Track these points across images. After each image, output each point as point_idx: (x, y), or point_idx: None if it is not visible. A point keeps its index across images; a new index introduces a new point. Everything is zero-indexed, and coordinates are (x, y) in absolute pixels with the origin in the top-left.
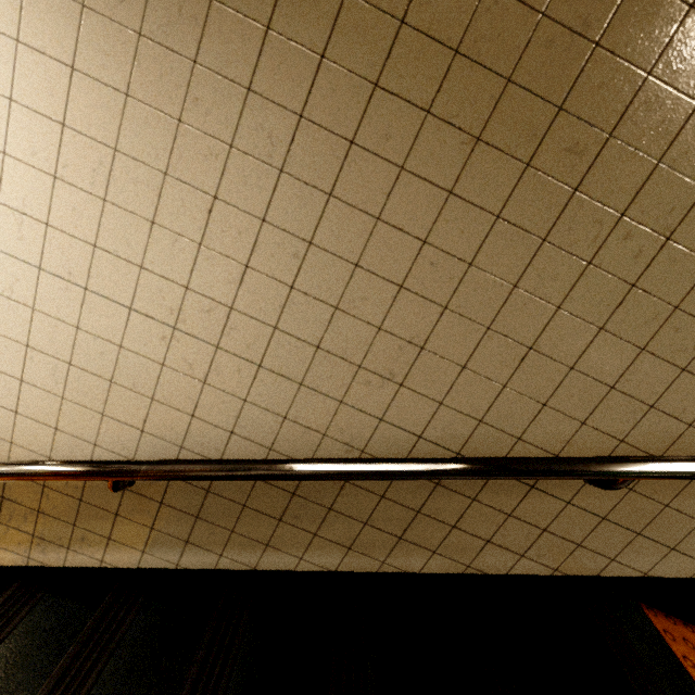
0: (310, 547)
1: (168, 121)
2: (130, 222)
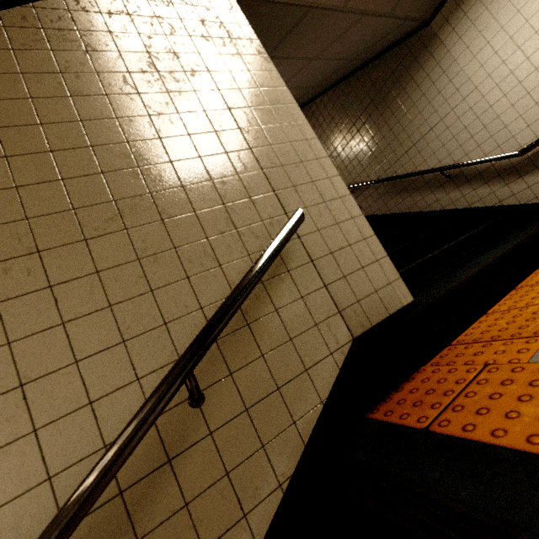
0: None
1: None
2: None
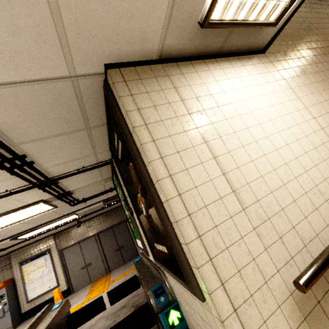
0: None
1: (310, 74)
2: (323, 92)
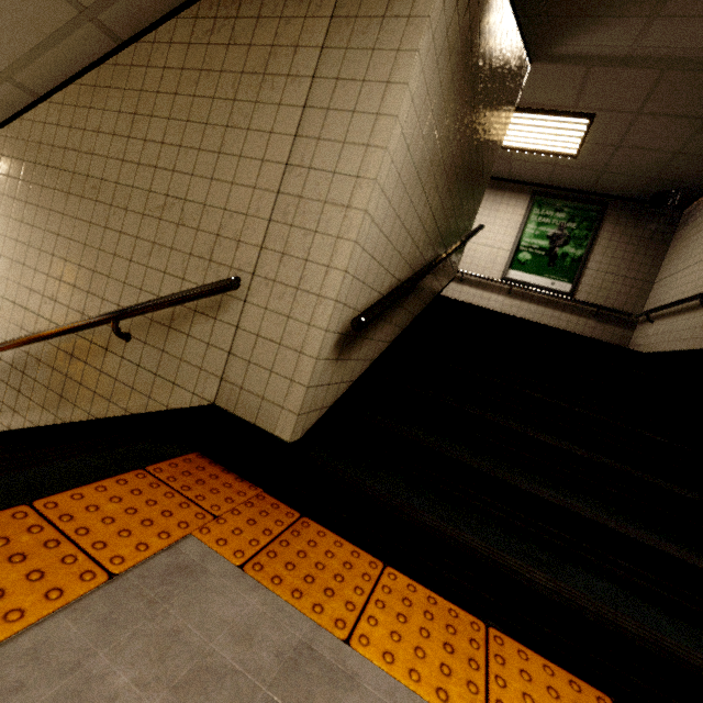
0: (29, 409)
1: None
2: None
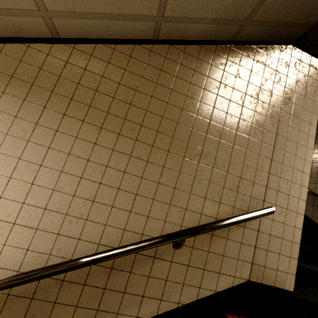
0: None
1: None
2: None
